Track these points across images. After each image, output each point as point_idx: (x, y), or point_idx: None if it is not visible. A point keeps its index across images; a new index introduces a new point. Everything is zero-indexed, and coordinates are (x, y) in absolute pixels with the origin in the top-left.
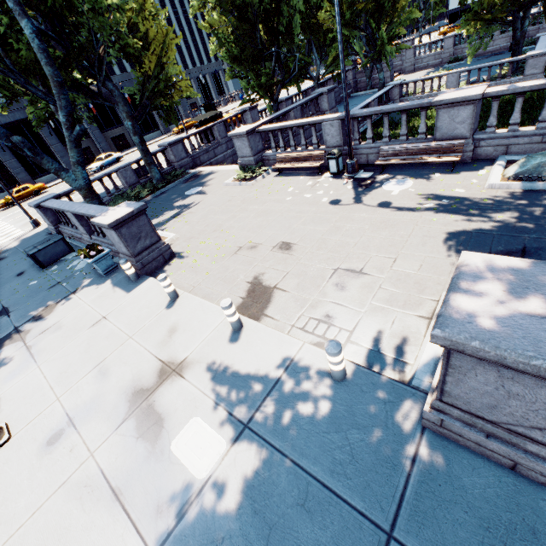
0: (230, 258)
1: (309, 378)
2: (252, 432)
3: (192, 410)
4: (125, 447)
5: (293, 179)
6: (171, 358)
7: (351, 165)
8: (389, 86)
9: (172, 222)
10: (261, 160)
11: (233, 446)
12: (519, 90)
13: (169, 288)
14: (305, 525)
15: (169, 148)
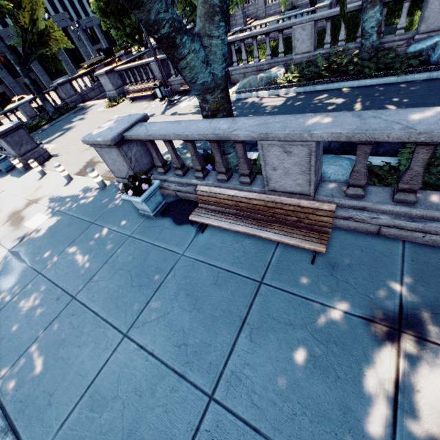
0: (82, 153)
1: (91, 190)
2: (60, 212)
3: (38, 212)
4: (5, 229)
5: (139, 104)
6: (34, 198)
7: (168, 91)
8: (232, 32)
9: (57, 139)
10: (123, 93)
11: (50, 217)
12: (238, 38)
13: (38, 168)
14: (67, 228)
15: (59, 88)
